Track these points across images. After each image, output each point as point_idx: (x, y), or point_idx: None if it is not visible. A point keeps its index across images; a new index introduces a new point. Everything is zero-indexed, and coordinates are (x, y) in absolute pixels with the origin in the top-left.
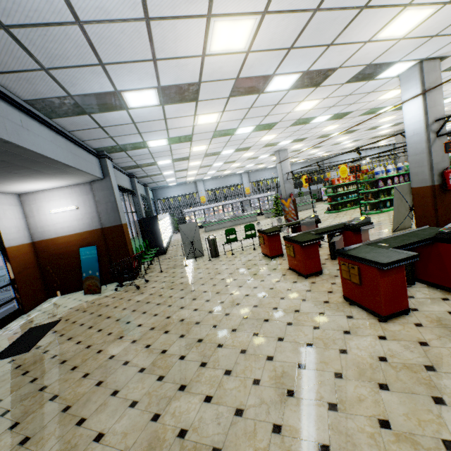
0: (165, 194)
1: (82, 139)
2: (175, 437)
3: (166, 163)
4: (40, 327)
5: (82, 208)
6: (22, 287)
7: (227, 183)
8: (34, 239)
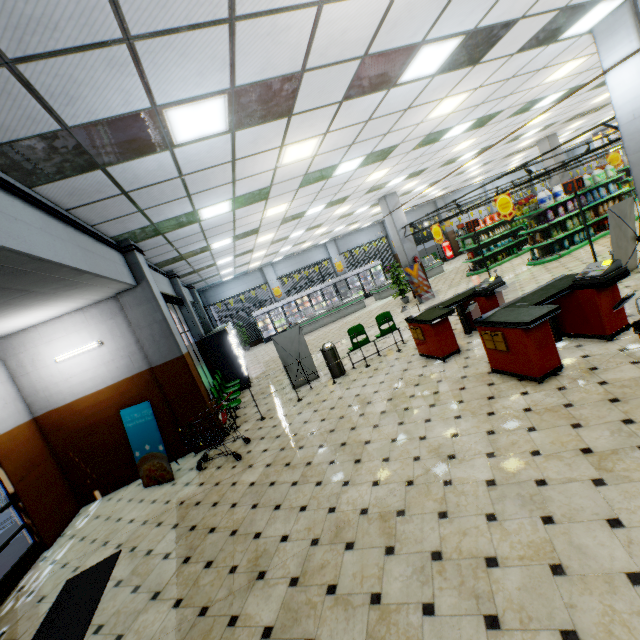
0: (219, 295)
1: (92, 223)
2: None
3: (224, 245)
4: (86, 576)
5: (110, 343)
6: (32, 502)
7: (307, 261)
8: (36, 412)
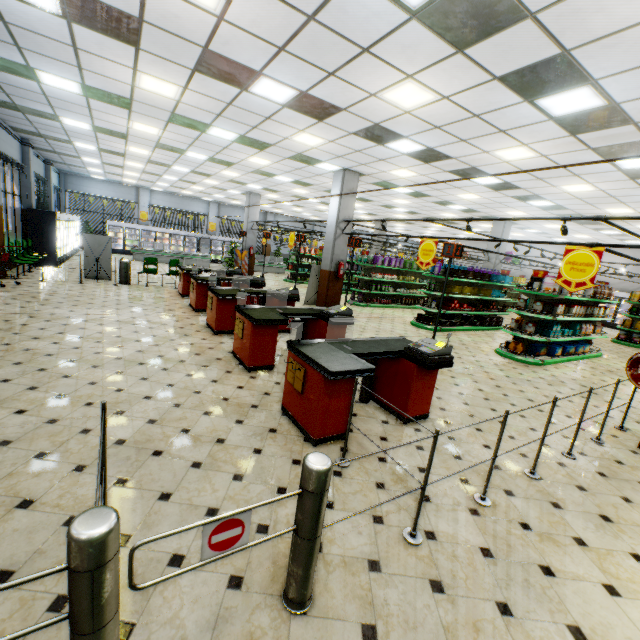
0: (82, 186)
1: None
2: (22, 350)
3: (89, 149)
4: None
5: None
6: None
7: (186, 207)
8: None
